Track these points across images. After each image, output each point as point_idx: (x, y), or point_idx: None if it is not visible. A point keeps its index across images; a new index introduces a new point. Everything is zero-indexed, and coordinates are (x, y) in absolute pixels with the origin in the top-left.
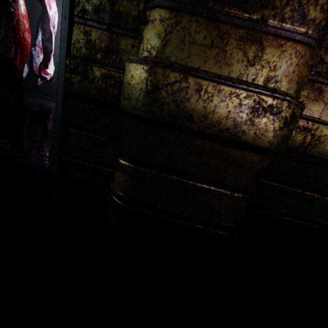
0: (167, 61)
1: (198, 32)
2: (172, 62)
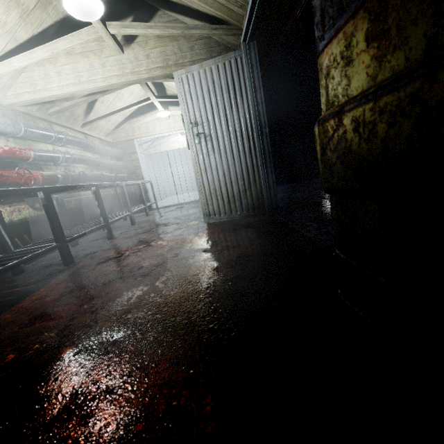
0: (331, 109)
1: (348, 45)
2: (335, 107)
